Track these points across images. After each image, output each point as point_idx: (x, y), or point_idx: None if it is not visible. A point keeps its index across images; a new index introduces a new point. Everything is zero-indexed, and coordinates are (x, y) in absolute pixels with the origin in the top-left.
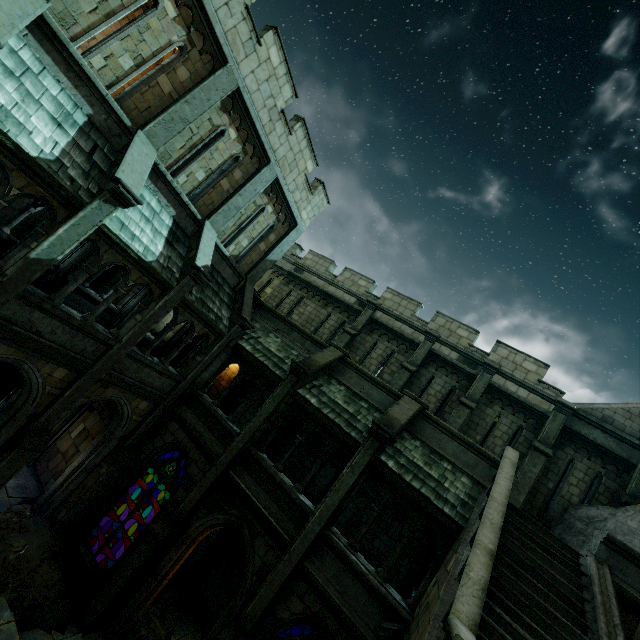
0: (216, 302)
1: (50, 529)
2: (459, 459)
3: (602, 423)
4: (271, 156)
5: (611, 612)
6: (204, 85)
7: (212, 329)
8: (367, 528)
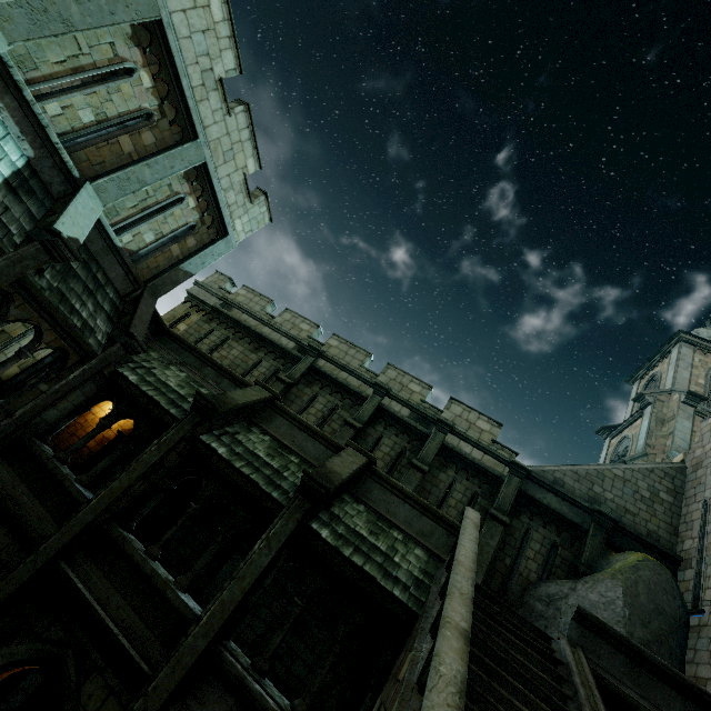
0: (88, 304)
1: None
2: (412, 527)
3: (555, 485)
4: (200, 131)
5: (597, 709)
6: None
7: (74, 343)
8: (283, 635)
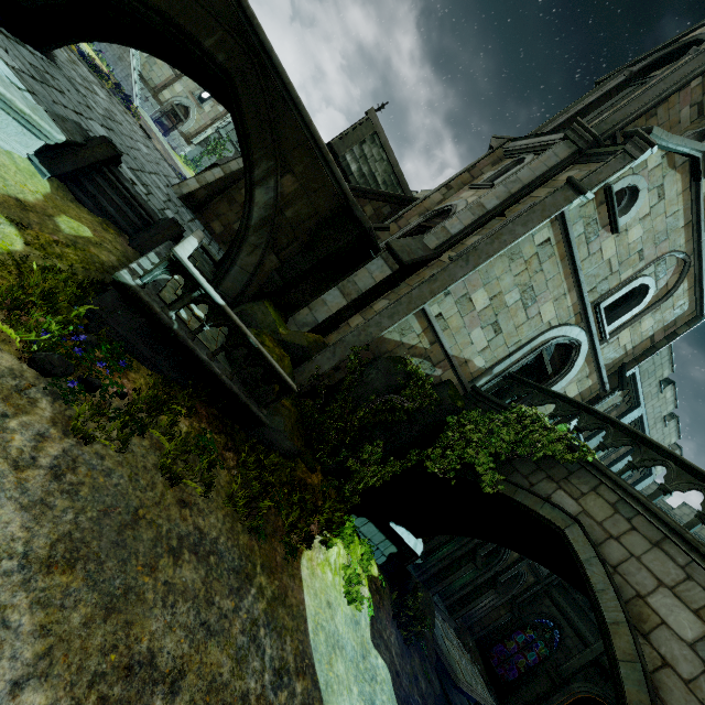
0: None
1: (472, 635)
2: None
3: None
4: None
5: None
6: (624, 418)
7: None
8: None
